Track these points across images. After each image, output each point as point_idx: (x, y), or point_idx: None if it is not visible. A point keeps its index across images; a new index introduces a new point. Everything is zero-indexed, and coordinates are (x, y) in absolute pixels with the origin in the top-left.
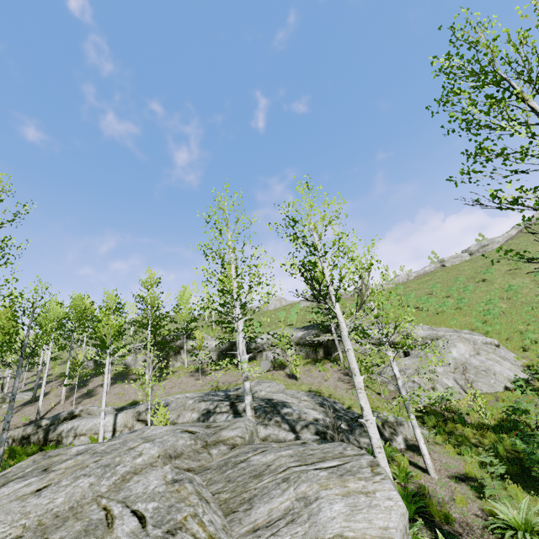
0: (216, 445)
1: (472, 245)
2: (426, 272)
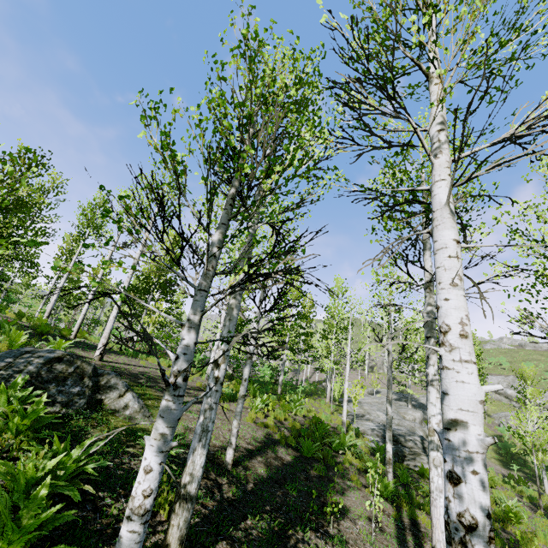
0: (397, 403)
1: None
2: None
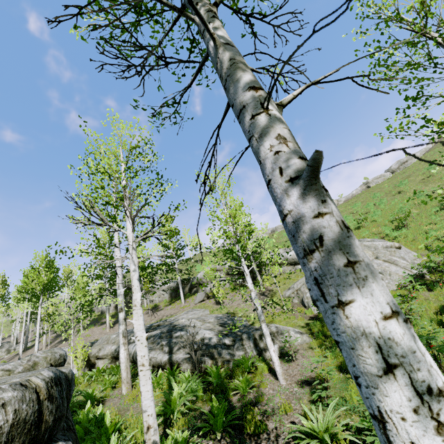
0: None
1: (392, 164)
2: (354, 195)
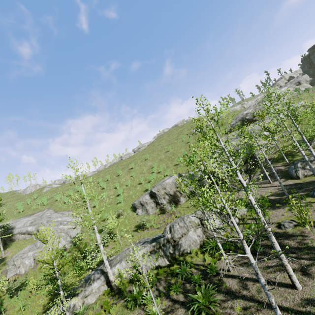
0: None
1: (136, 147)
2: (115, 163)
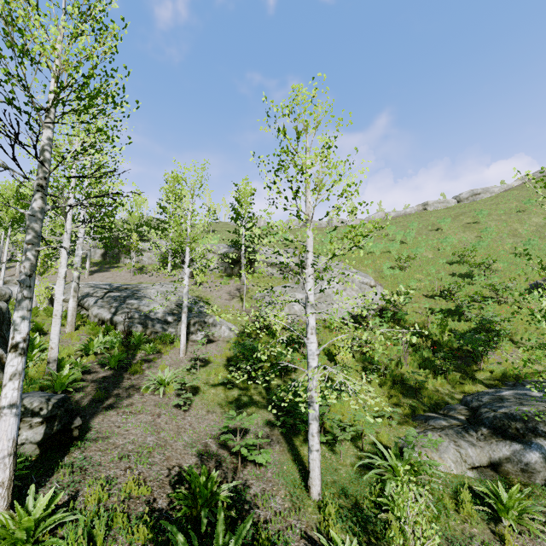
0: None
1: (464, 191)
2: (406, 213)
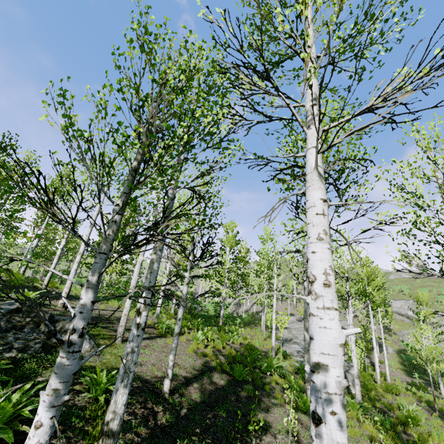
0: None
1: None
2: None
